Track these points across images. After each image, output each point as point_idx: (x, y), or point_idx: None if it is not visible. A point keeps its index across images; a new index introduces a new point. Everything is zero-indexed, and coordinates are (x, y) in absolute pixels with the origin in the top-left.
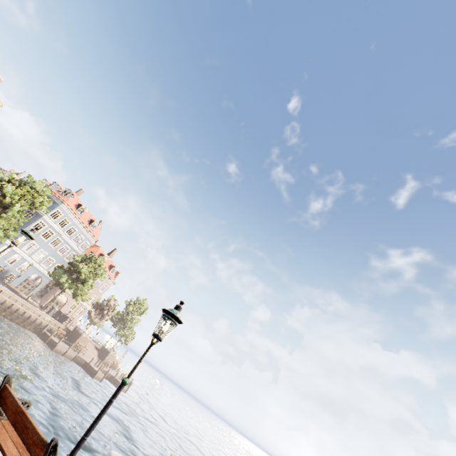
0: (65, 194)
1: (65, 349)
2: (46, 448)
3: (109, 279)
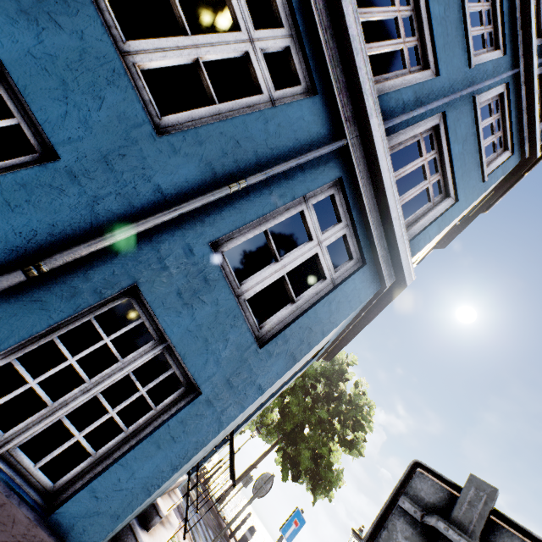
0: None
1: None
2: None
3: None
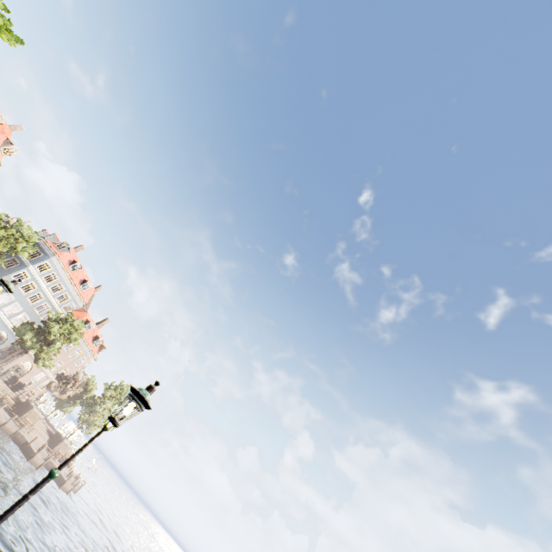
0: (60, 247)
1: (5, 419)
2: None
3: (90, 352)
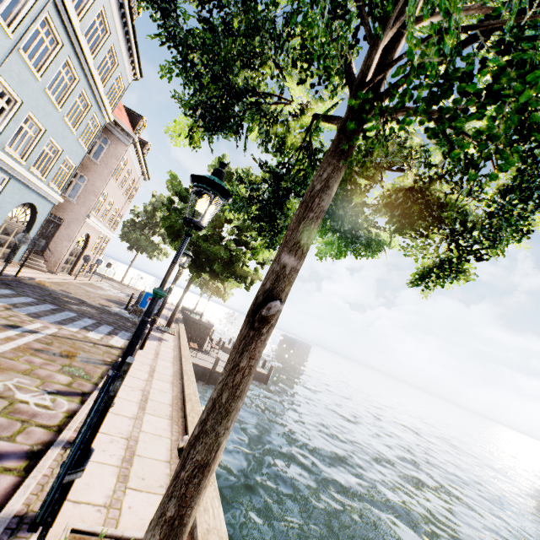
0: None
1: None
2: None
3: (141, 175)
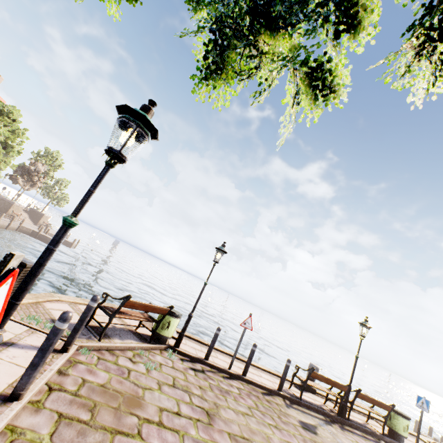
0: None
1: (7, 223)
2: (347, 387)
3: None
